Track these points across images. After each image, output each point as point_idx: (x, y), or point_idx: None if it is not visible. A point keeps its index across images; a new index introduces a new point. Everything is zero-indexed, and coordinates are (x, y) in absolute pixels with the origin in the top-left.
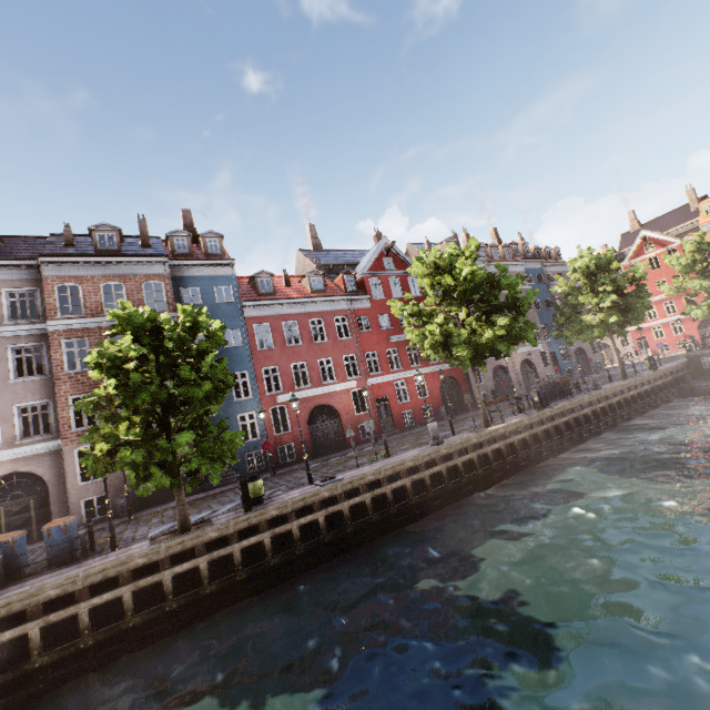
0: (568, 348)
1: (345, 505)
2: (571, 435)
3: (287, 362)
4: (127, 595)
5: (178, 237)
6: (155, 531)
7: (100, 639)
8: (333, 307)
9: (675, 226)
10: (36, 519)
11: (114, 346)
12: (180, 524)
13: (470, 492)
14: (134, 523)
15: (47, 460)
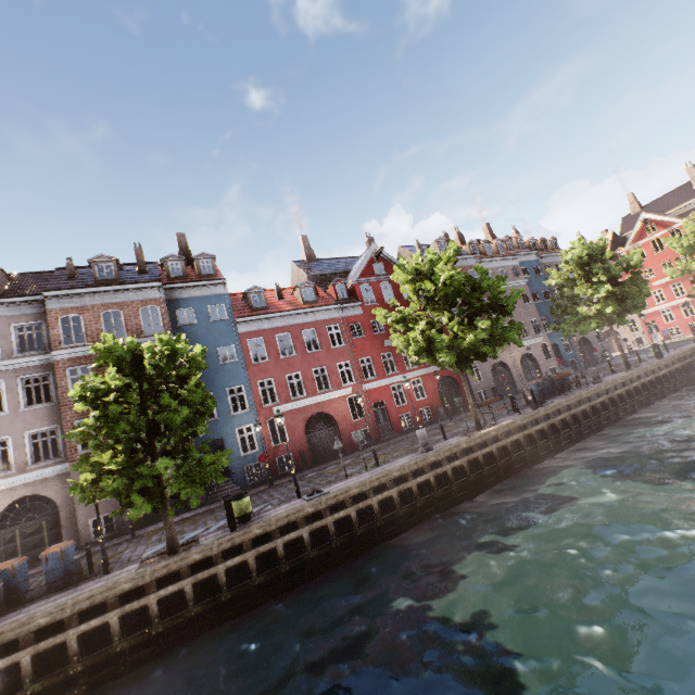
0: (571, 339)
1: (330, 520)
2: (569, 433)
3: (282, 373)
4: (113, 620)
5: (172, 262)
6: (150, 552)
7: (88, 665)
8: (325, 317)
9: (677, 206)
10: (48, 540)
11: (99, 378)
12: (168, 546)
13: (462, 498)
14: (136, 541)
15: (56, 483)
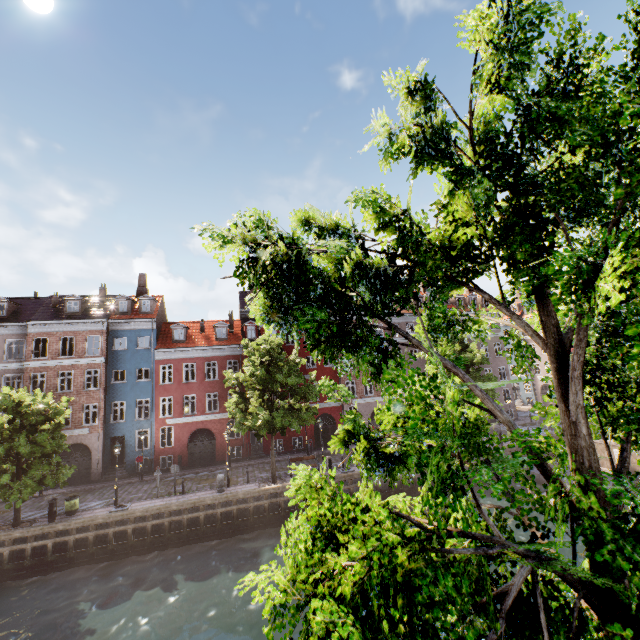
0: None
1: (111, 530)
2: None
3: (181, 394)
4: None
5: (122, 301)
6: (21, 516)
7: None
8: (228, 353)
9: None
10: None
11: None
12: (13, 521)
13: (225, 535)
14: (37, 500)
15: None
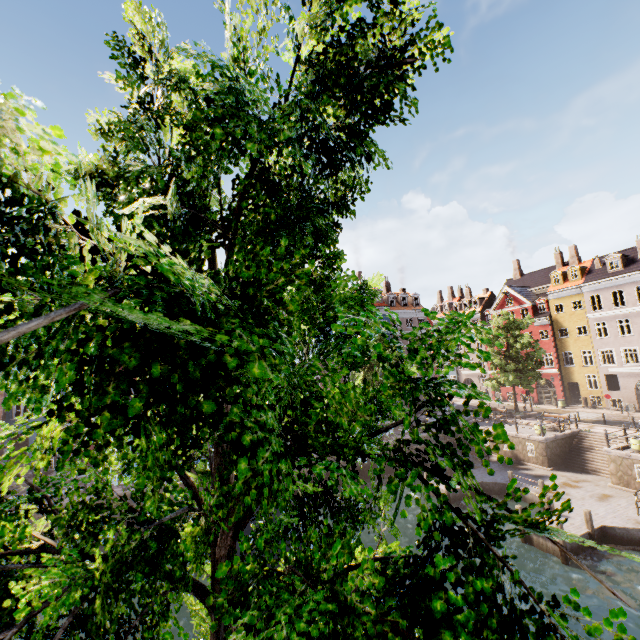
0: None
1: None
2: None
3: None
4: None
5: None
6: None
7: None
8: None
9: (540, 285)
10: None
11: None
12: None
13: None
14: None
15: None
